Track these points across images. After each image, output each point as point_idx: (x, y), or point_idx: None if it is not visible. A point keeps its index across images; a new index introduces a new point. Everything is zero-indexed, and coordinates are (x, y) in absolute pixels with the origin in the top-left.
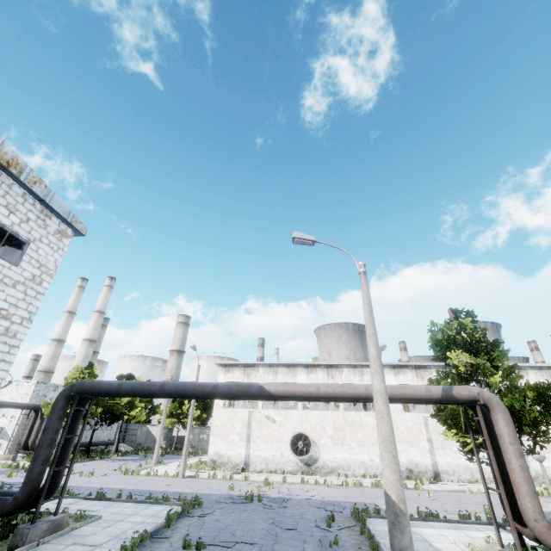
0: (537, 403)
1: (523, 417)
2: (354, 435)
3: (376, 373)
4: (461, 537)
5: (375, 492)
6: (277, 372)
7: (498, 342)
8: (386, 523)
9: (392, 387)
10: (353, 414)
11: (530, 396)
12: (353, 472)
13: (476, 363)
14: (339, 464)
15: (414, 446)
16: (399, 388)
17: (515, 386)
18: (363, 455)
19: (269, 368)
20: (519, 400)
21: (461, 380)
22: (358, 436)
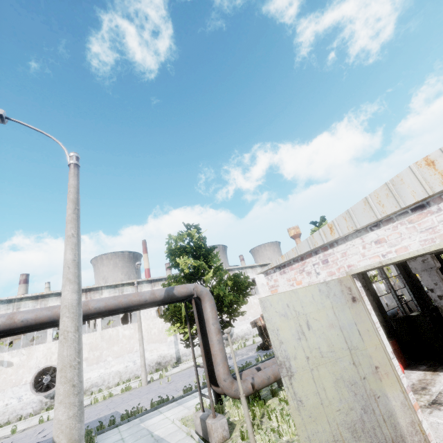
0: (233, 288)
1: (224, 301)
2: (111, 349)
3: (68, 282)
4: (181, 412)
5: (123, 397)
6: (19, 307)
7: (214, 247)
8: (118, 431)
9: (116, 298)
10: (111, 331)
11: (230, 284)
12: (107, 384)
13: (197, 265)
14: (93, 383)
15: (163, 342)
16: (124, 297)
17: (222, 279)
18: (119, 365)
19: (6, 305)
20: (223, 289)
21: (187, 281)
22: (115, 350)
